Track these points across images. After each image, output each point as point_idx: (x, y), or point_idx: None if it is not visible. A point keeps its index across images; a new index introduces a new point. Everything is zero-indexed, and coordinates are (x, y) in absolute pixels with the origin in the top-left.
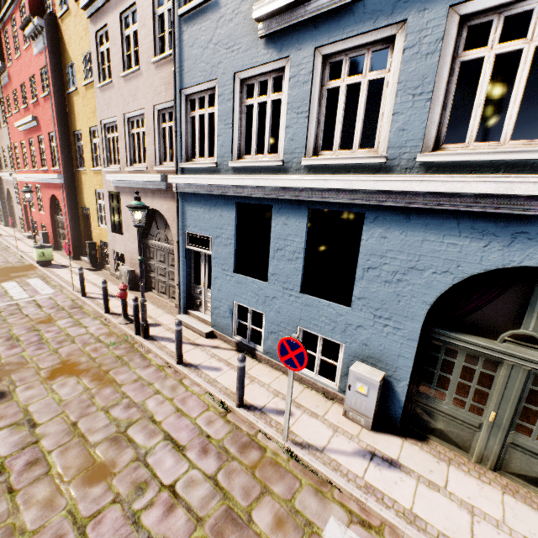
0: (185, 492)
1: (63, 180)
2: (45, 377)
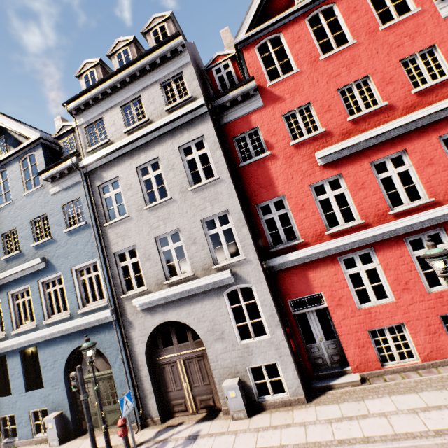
0: None
1: None
2: None
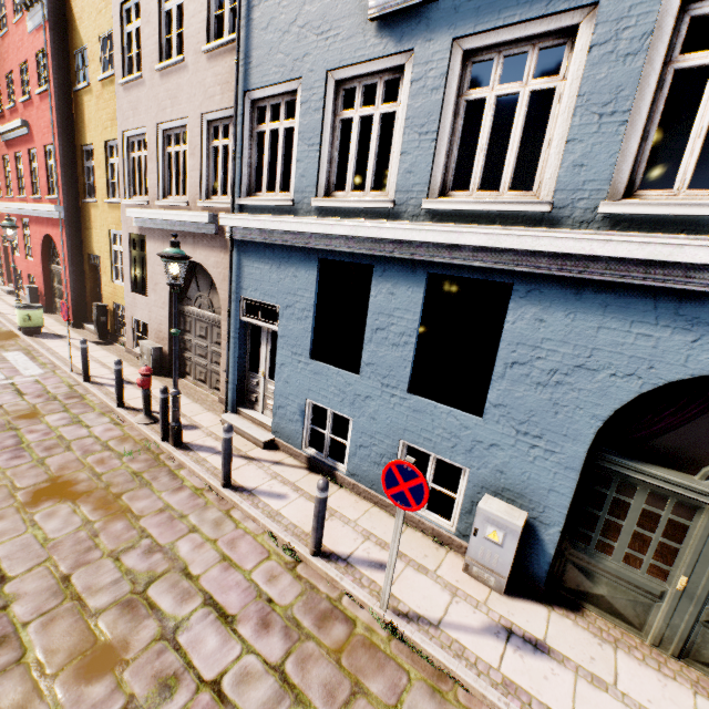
0: (236, 692)
1: (63, 214)
2: (24, 501)
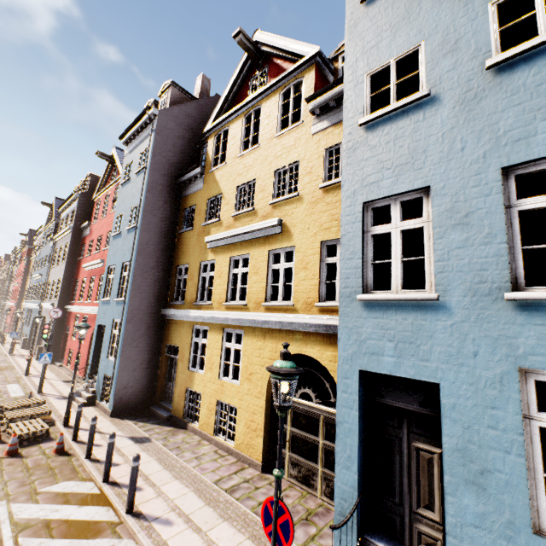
0: None
1: (17, 304)
2: None
